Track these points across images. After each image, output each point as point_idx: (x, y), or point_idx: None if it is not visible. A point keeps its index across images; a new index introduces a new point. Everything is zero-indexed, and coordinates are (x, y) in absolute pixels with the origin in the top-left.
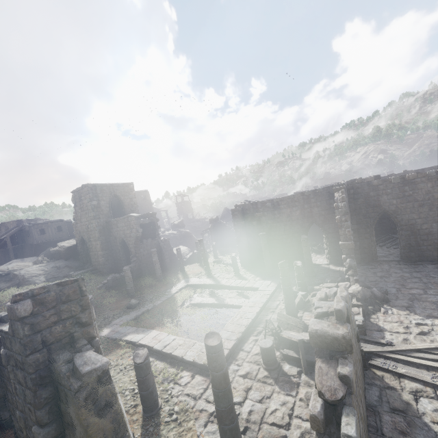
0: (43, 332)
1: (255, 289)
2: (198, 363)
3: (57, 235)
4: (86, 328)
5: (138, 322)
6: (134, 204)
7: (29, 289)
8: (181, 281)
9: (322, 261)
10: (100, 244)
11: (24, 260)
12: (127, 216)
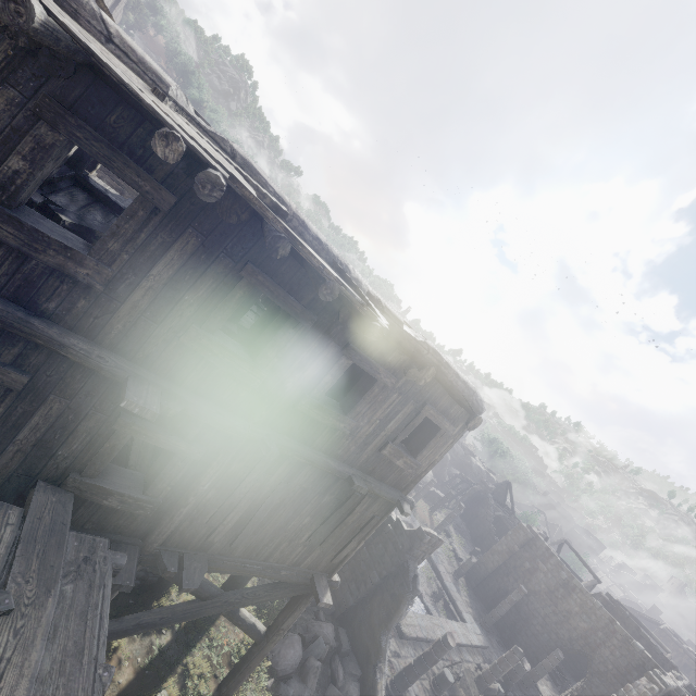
0: (418, 550)
1: (462, 617)
2: None
3: None
4: (421, 560)
5: None
6: None
7: (434, 534)
8: None
9: (547, 695)
10: None
11: None
12: None
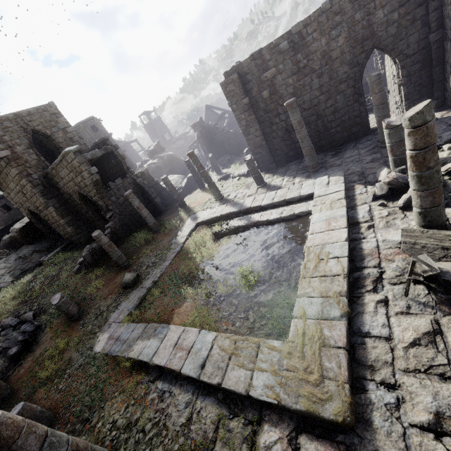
0: None
1: (306, 197)
2: (293, 408)
3: (9, 216)
4: None
5: (146, 309)
6: (74, 137)
7: None
8: (186, 221)
9: None
10: (54, 211)
11: None
12: (62, 155)
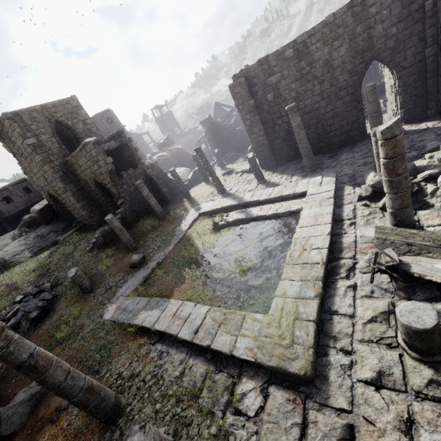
0: None
1: (300, 194)
2: (266, 364)
3: (29, 198)
4: None
5: (150, 286)
6: (92, 129)
7: None
8: (190, 211)
9: None
10: (71, 195)
11: (1, 238)
12: (82, 145)
